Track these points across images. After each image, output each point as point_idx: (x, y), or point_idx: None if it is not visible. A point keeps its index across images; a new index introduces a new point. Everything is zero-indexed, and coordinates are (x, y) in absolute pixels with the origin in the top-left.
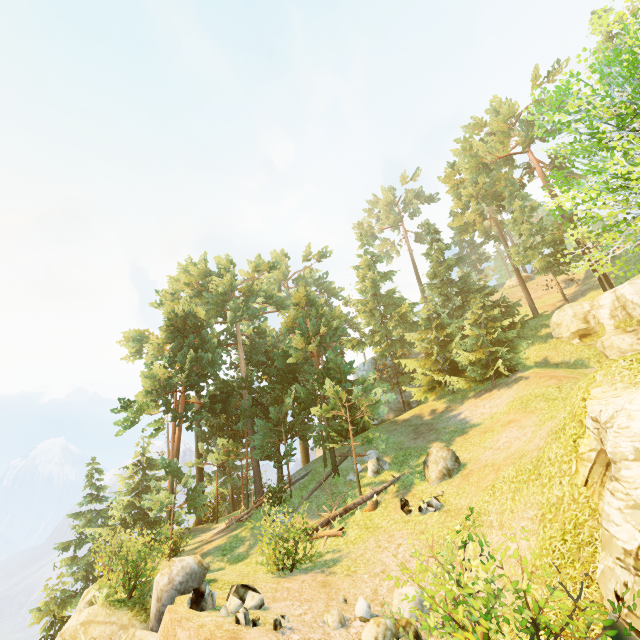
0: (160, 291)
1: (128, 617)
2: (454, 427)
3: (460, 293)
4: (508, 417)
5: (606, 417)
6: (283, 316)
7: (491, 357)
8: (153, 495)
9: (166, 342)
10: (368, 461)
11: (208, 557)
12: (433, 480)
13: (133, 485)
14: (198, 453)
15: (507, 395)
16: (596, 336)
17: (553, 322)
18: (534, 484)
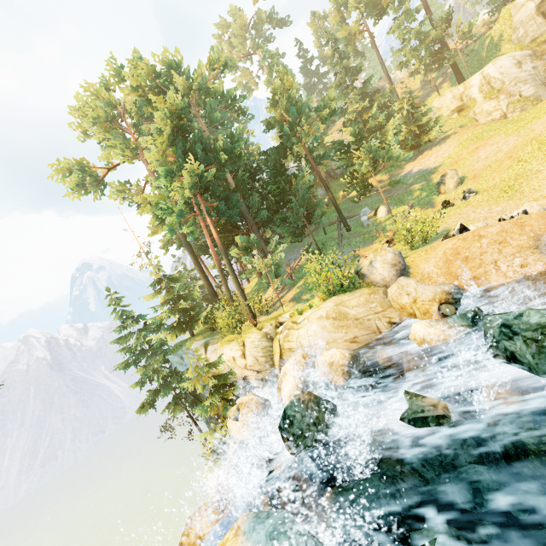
0: (89, 103)
1: (367, 290)
2: (418, 176)
3: (364, 96)
4: (470, 148)
5: None
6: (272, 109)
7: (422, 129)
8: (257, 262)
9: (168, 144)
10: (380, 207)
11: (303, 296)
12: (451, 189)
13: (174, 294)
14: (198, 265)
15: (447, 146)
16: (469, 109)
17: (435, 108)
18: None
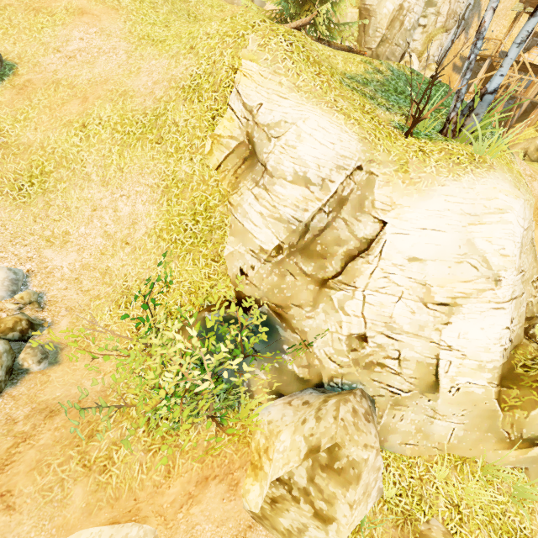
0: None
1: None
2: None
3: None
4: None
5: (270, 120)
6: None
7: None
8: None
9: None
10: None
11: None
12: None
13: None
14: None
15: None
16: None
17: None
18: (154, 148)
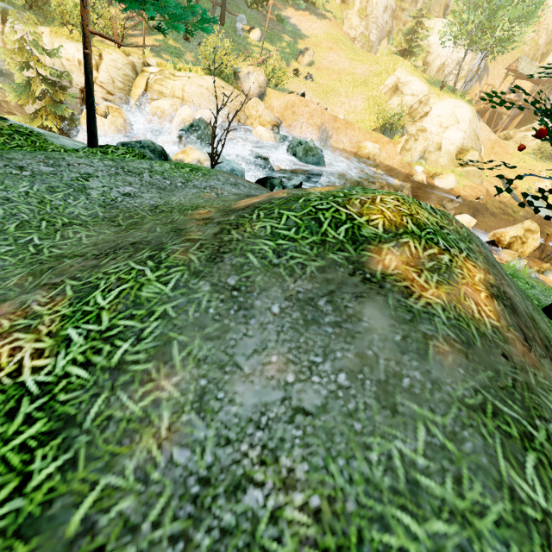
0: None
1: (237, 90)
2: (292, 29)
3: None
4: (329, 45)
5: (405, 81)
6: None
7: None
8: None
9: None
10: (258, 29)
11: (163, 55)
12: (304, 64)
13: None
14: None
15: (320, 25)
16: (347, 7)
17: None
18: (365, 88)
